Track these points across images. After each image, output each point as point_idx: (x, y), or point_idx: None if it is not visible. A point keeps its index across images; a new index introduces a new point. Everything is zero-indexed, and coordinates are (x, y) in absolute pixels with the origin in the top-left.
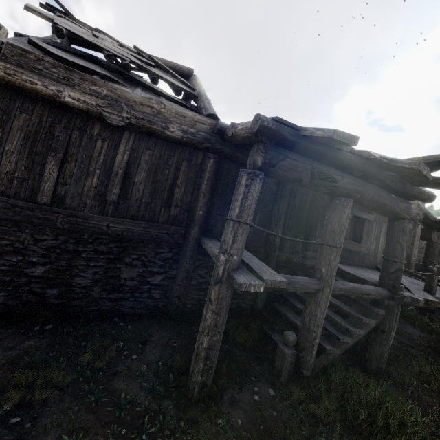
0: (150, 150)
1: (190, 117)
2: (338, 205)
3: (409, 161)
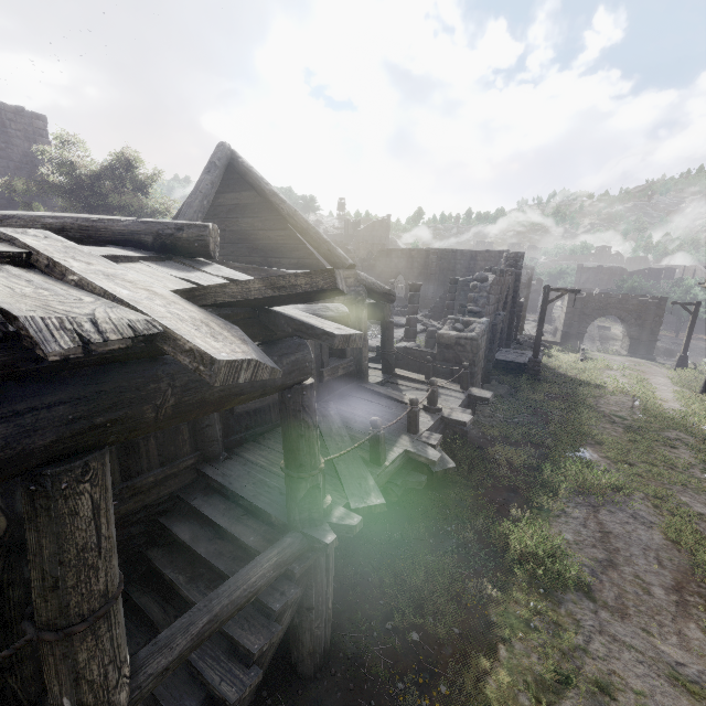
0: None
1: None
2: (39, 501)
3: (189, 343)
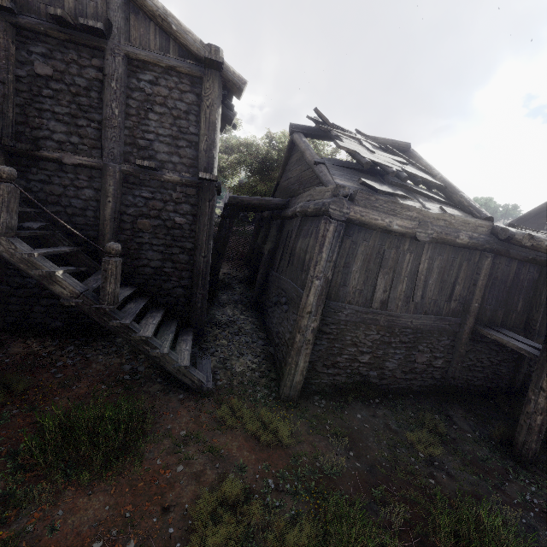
0: (441, 255)
1: (473, 223)
2: None
3: None
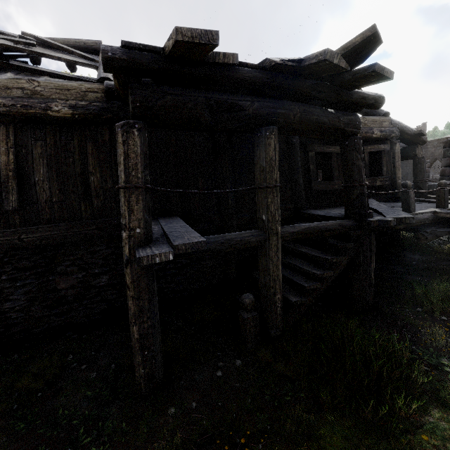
0: (41, 140)
1: (76, 88)
2: (260, 138)
3: (315, 53)
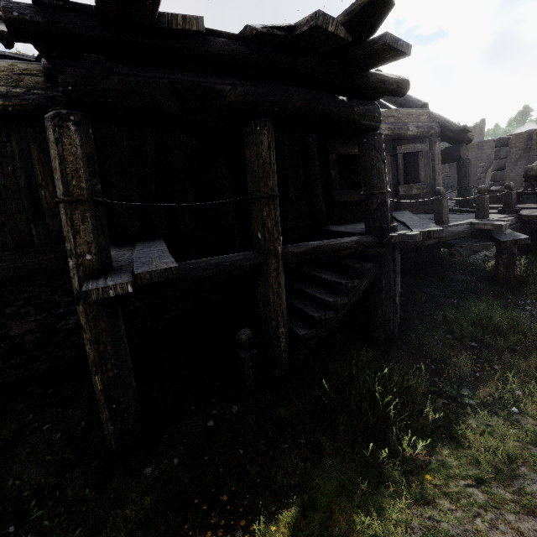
0: None
1: (5, 69)
2: (250, 135)
3: (306, 17)
